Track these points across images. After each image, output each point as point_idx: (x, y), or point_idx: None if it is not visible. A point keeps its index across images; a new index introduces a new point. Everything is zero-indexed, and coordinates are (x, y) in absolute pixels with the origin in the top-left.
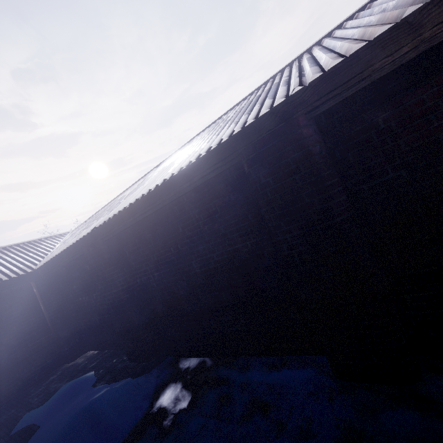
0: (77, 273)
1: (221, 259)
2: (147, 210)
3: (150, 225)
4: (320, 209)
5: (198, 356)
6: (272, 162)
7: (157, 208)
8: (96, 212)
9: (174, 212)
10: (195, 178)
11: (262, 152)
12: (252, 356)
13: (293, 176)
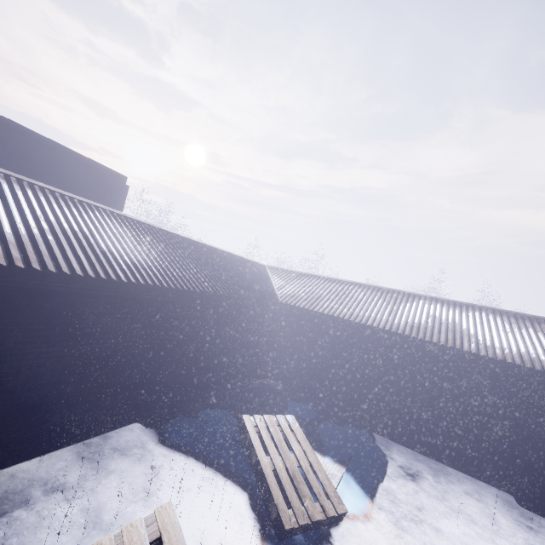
0: (315, 327)
1: (471, 407)
2: (449, 354)
3: (427, 353)
4: None
5: (400, 443)
6: None
7: (459, 359)
8: (311, 274)
9: (455, 361)
10: (502, 368)
11: None
12: (450, 466)
13: None
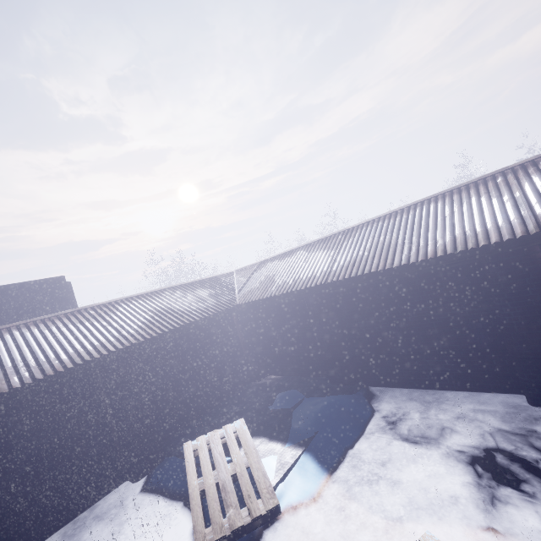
0: (277, 311)
1: (438, 319)
2: (385, 278)
3: (372, 286)
4: (540, 300)
5: (395, 386)
6: (509, 267)
7: (395, 278)
8: (268, 258)
9: (400, 280)
10: (438, 265)
11: (502, 261)
12: (450, 390)
13: (523, 278)
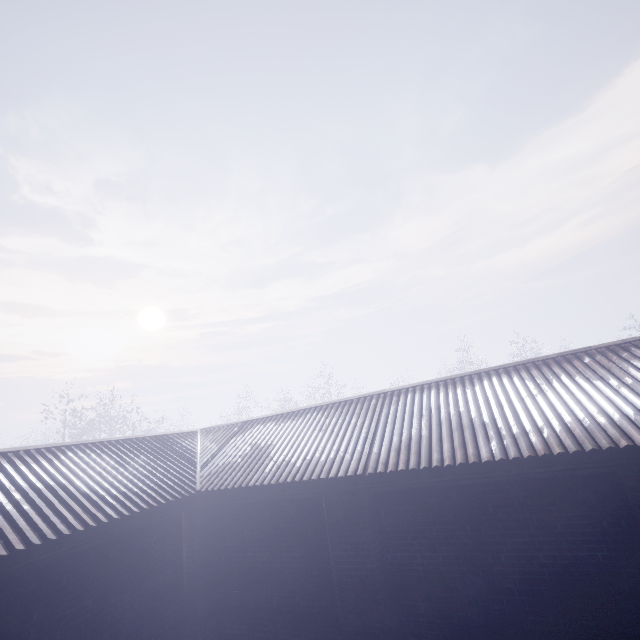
0: (265, 513)
1: (552, 564)
2: (466, 478)
3: (439, 488)
4: None
5: None
6: None
7: (485, 480)
8: (259, 417)
9: (485, 484)
10: (555, 467)
11: None
12: None
13: None
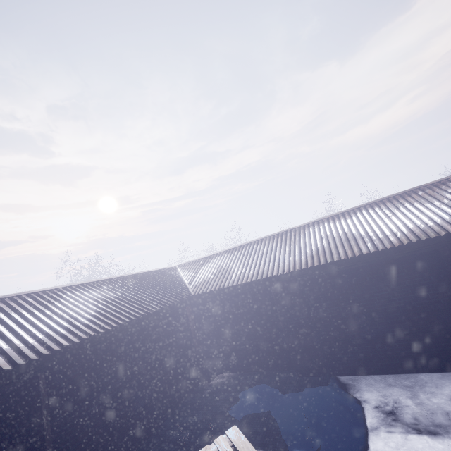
0: (235, 301)
1: (403, 302)
2: (355, 264)
3: (337, 273)
4: None
5: (365, 373)
6: None
7: (365, 264)
8: (215, 253)
9: (364, 267)
10: (405, 252)
11: None
12: (421, 372)
13: None
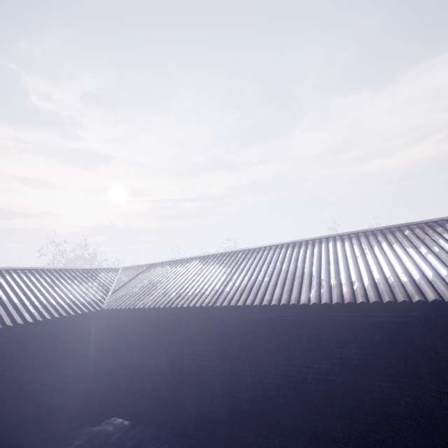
0: (148, 328)
1: (346, 387)
2: (287, 316)
3: (268, 321)
4: None
5: None
6: None
7: (300, 318)
8: (161, 262)
9: (304, 322)
10: (357, 313)
11: (443, 327)
12: None
13: None
